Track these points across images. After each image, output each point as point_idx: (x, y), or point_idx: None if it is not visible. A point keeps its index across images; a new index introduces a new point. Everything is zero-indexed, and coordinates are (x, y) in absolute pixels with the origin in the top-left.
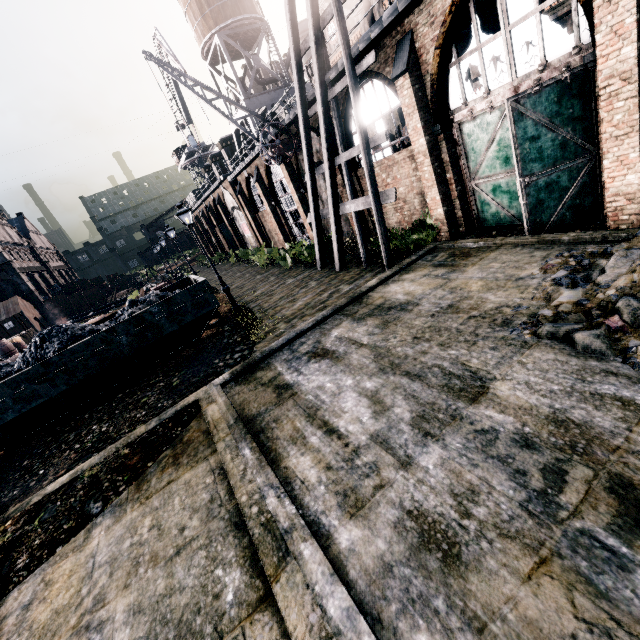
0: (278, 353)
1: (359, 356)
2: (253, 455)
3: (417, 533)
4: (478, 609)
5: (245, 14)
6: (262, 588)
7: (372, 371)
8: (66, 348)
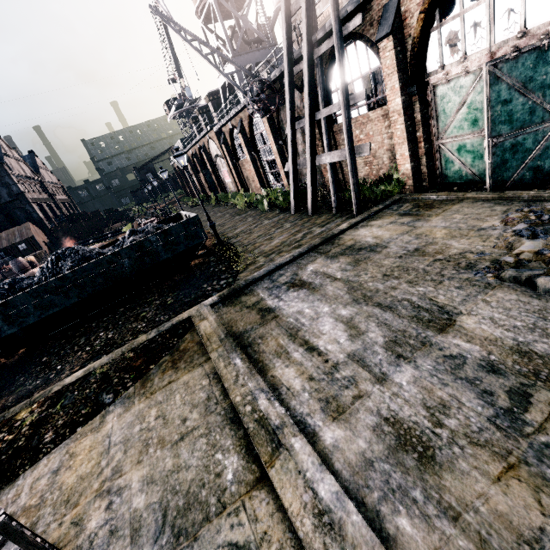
0: (260, 282)
1: (334, 288)
2: (244, 364)
3: (394, 436)
4: (452, 501)
5: None
6: (258, 471)
7: (346, 301)
8: (78, 266)
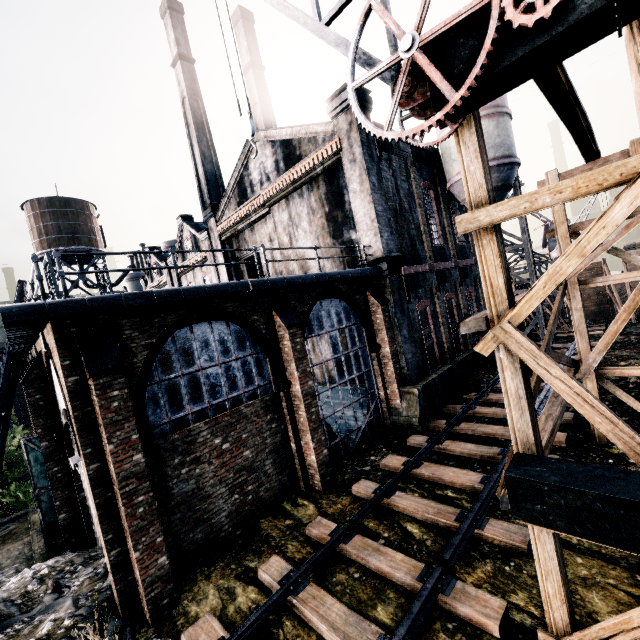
0: None
1: None
2: None
3: None
4: None
5: (79, 246)
6: None
7: None
8: None
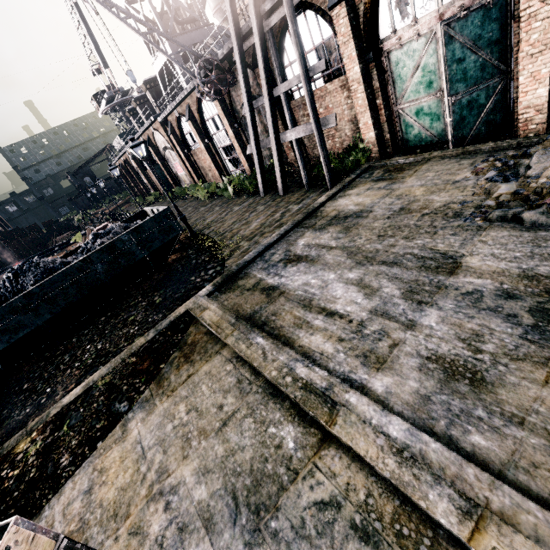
0: (252, 264)
1: (333, 256)
2: (267, 341)
3: (441, 371)
4: (513, 410)
5: None
6: (319, 433)
7: (350, 265)
8: (43, 280)
